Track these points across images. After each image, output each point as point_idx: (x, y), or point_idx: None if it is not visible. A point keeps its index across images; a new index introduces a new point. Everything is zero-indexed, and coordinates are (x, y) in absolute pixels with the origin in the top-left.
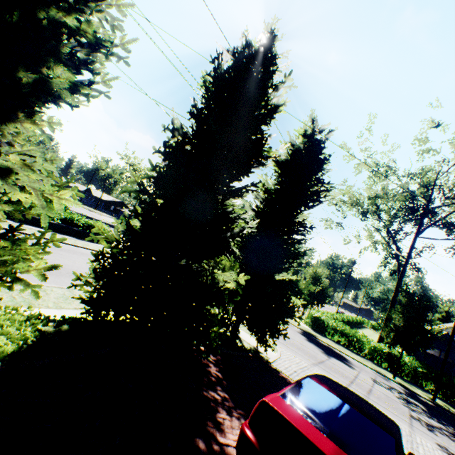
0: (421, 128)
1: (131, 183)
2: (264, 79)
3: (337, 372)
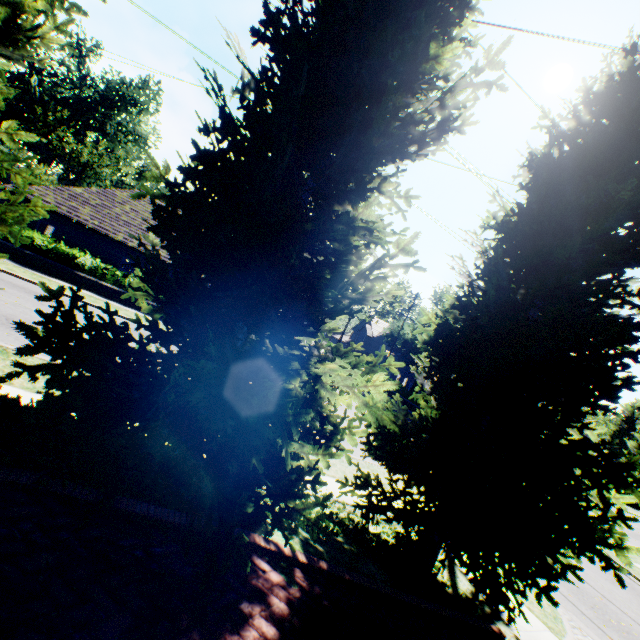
0: None
1: (153, 180)
2: None
3: None
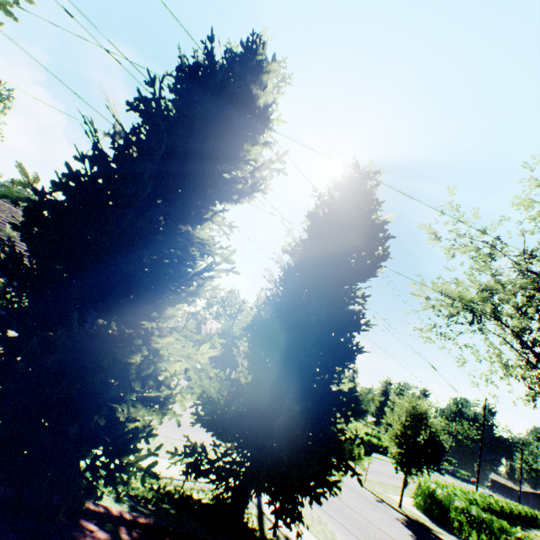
0: (522, 190)
1: (20, 184)
2: (244, 75)
3: None
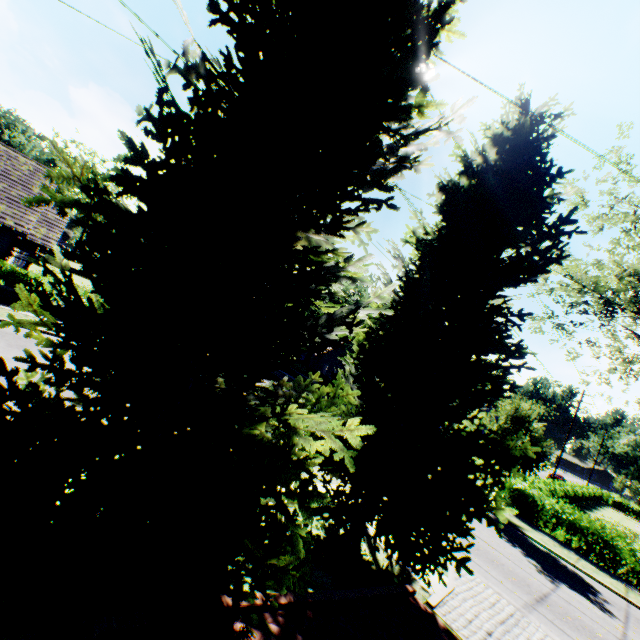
0: None
1: (61, 180)
2: None
3: (581, 630)
